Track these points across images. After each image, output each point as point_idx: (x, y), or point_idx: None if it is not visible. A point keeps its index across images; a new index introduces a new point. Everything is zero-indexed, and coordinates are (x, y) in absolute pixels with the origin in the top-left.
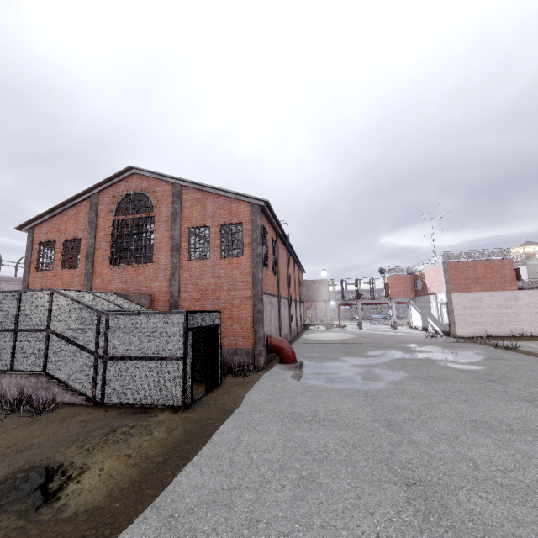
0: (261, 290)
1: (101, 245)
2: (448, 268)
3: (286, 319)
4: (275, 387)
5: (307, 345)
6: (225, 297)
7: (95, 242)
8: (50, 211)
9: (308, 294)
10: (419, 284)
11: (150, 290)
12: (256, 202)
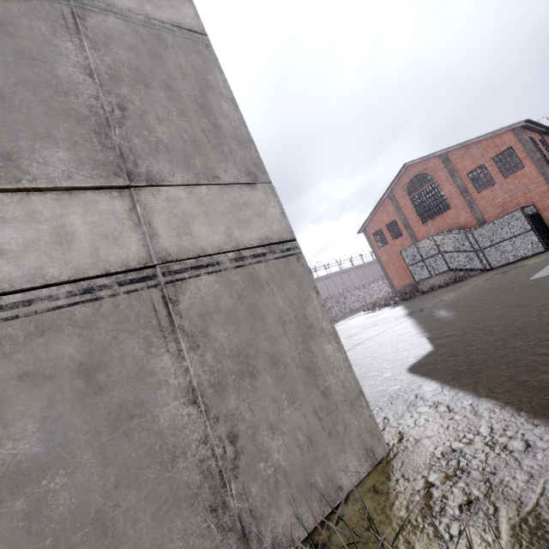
0: None
1: (410, 217)
2: None
3: None
4: None
5: None
6: (523, 200)
7: (405, 217)
8: (370, 215)
9: None
10: None
11: (458, 224)
12: (516, 126)
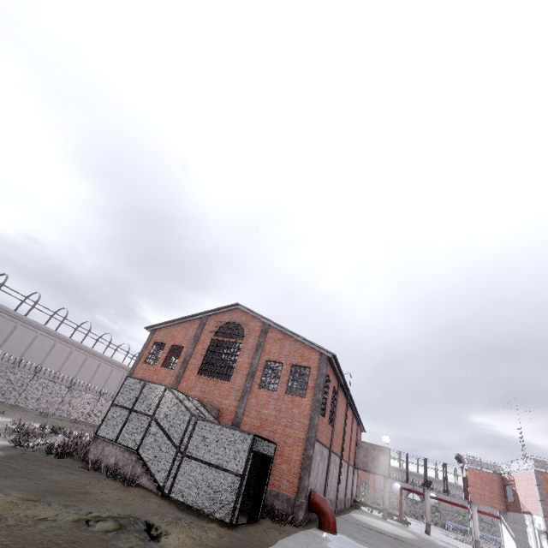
0: (314, 435)
1: (196, 356)
2: (543, 480)
3: (334, 480)
4: (309, 544)
5: (352, 524)
6: (281, 432)
7: (193, 352)
8: (172, 321)
9: (365, 460)
10: (510, 493)
11: (220, 405)
12: (326, 353)
